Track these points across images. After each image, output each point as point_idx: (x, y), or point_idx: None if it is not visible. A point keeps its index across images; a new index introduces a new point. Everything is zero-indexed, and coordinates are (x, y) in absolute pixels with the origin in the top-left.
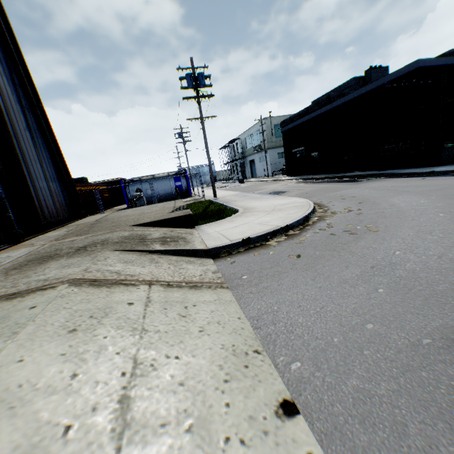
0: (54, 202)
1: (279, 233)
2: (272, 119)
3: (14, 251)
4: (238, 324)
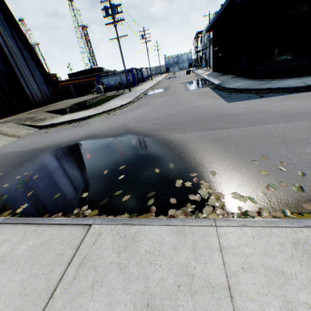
0: (42, 95)
1: (68, 122)
2: None
3: (10, 118)
4: (1, 145)
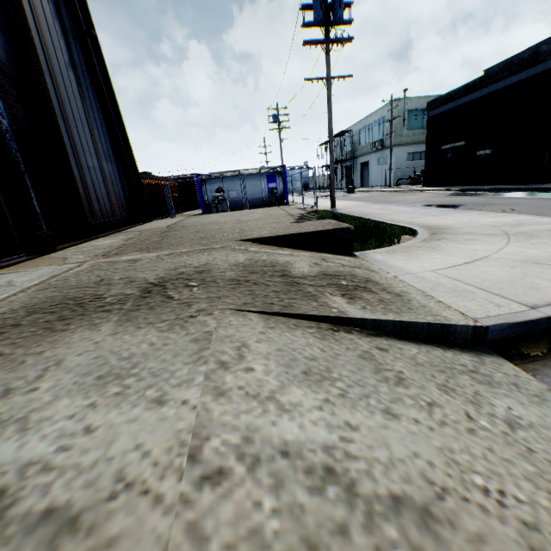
0: (107, 193)
1: None
2: (406, 102)
3: (27, 270)
4: None
